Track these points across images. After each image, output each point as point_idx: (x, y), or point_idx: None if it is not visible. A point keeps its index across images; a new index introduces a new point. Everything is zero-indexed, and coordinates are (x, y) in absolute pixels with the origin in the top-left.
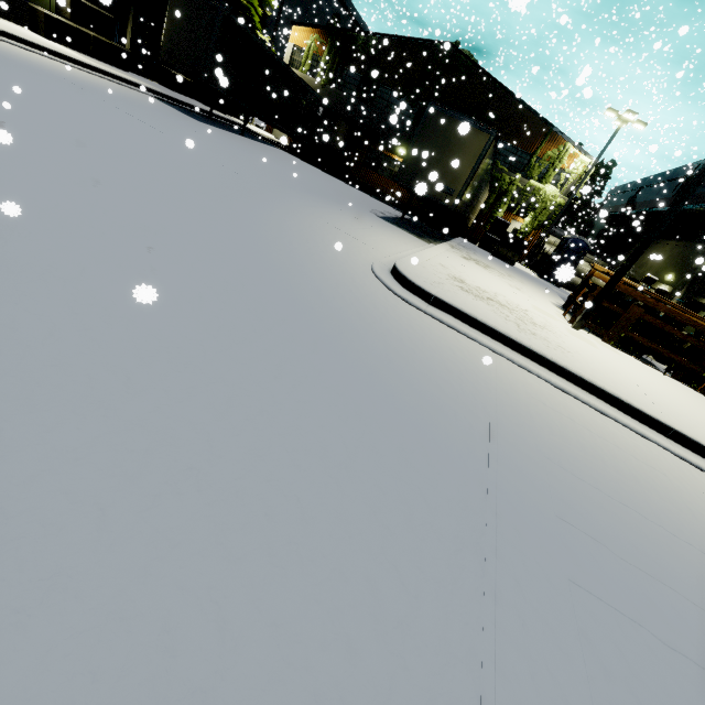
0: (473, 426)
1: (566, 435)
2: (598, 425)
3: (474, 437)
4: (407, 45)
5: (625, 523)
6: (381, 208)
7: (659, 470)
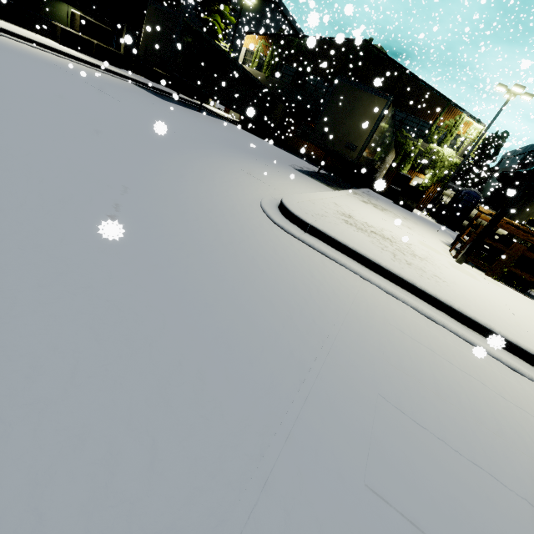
0: (294, 354)
1: (419, 368)
2: (463, 358)
3: (288, 368)
4: (331, 44)
5: (471, 495)
6: (302, 165)
7: (531, 414)
